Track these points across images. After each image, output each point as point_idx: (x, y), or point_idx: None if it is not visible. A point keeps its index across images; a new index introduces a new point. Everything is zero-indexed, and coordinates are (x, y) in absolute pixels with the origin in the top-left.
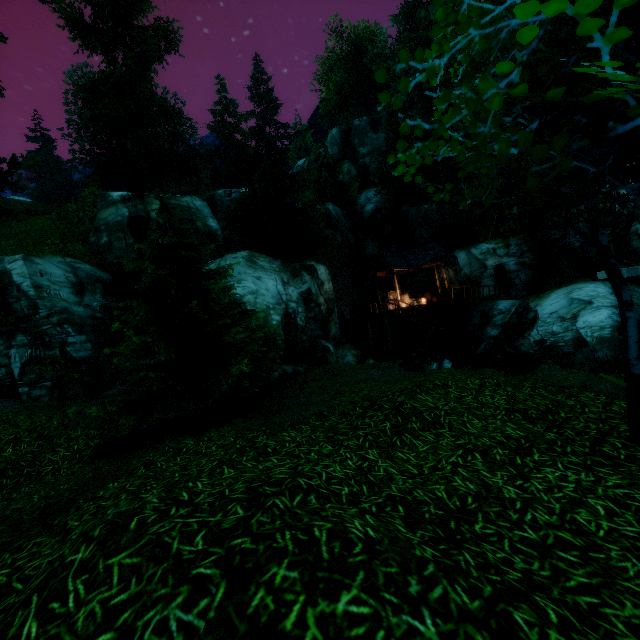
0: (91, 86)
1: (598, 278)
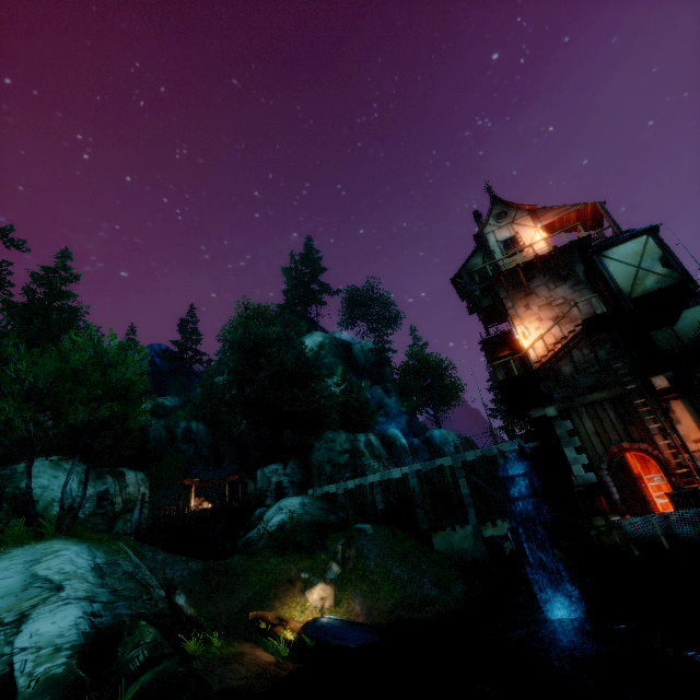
0: (8, 332)
1: (309, 494)
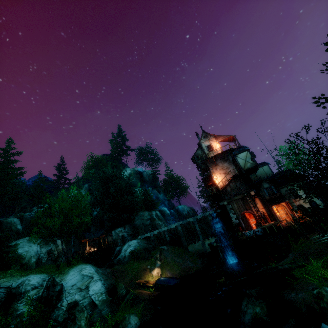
0: None
1: (138, 238)
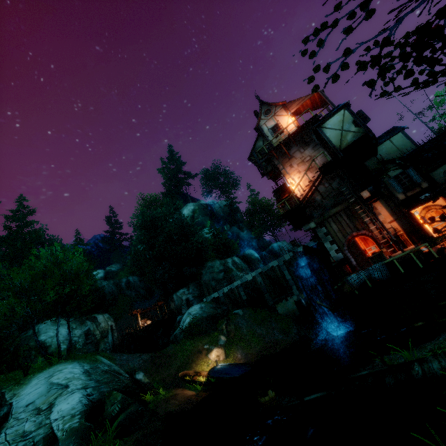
0: (3, 254)
1: (204, 301)
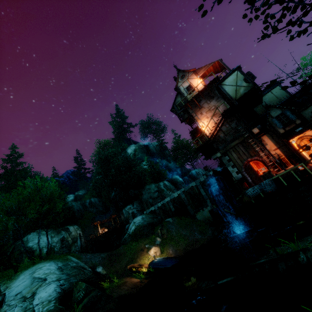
0: (2, 186)
1: (144, 213)
